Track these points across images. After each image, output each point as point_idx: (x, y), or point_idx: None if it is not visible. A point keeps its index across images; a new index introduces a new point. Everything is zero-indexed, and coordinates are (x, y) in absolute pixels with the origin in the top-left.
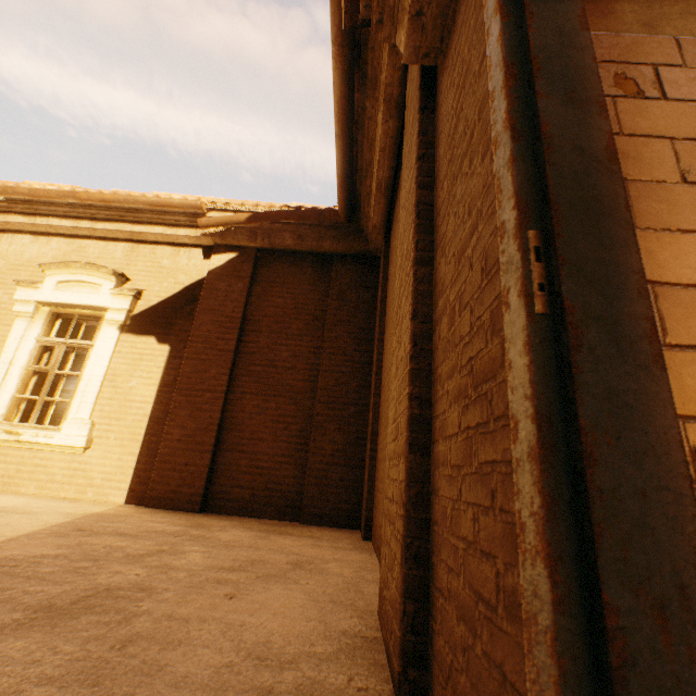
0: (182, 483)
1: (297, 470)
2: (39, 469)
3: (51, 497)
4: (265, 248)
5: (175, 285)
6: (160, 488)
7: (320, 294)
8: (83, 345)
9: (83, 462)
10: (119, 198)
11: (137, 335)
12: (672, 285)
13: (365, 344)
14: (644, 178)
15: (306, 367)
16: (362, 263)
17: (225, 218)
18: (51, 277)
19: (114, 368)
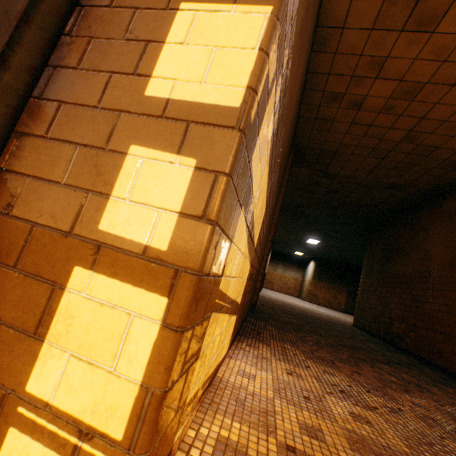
0: None
1: None
2: None
3: None
4: None
5: None
6: None
7: None
8: None
9: None
10: None
11: None
12: (72, 104)
13: None
14: (103, 37)
15: None
16: None
17: None
18: None
19: None
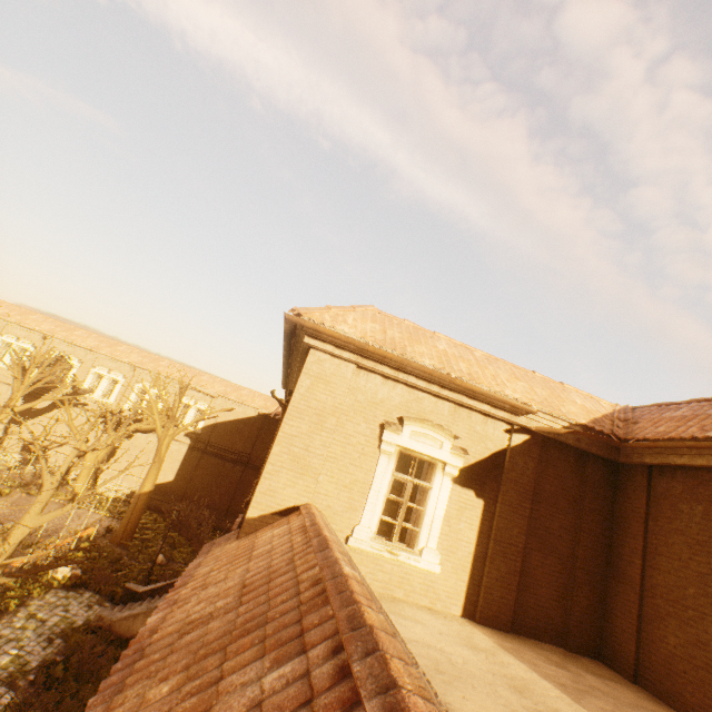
0: (499, 610)
1: (561, 611)
2: (404, 580)
3: (420, 606)
4: (547, 436)
5: (485, 450)
6: (486, 612)
7: (577, 481)
8: (424, 485)
9: (432, 581)
10: (482, 391)
11: (462, 487)
12: None
13: (607, 530)
14: None
15: (567, 537)
16: (607, 465)
17: (552, 428)
18: (407, 426)
19: (448, 510)
